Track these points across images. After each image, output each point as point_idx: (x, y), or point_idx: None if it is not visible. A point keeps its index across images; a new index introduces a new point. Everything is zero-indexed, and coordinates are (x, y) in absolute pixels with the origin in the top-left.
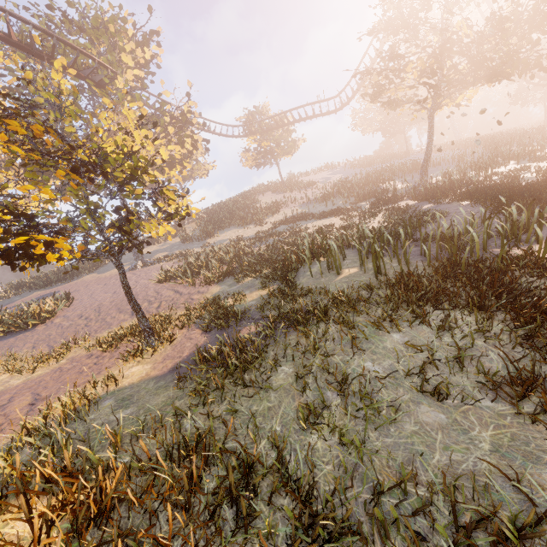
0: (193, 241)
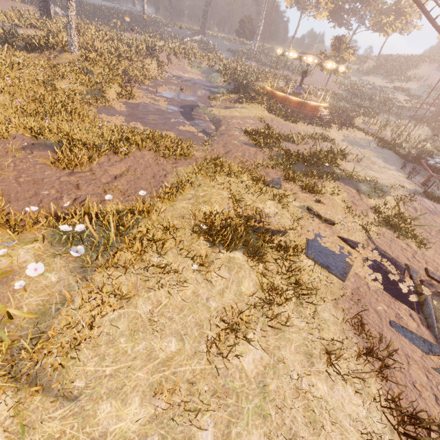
0: (359, 73)
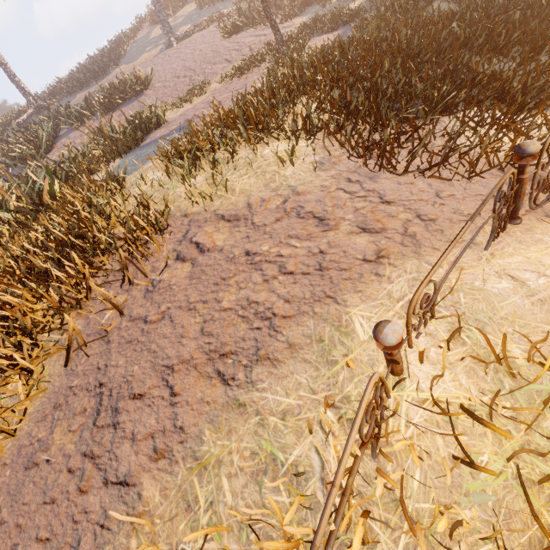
0: (214, 3)
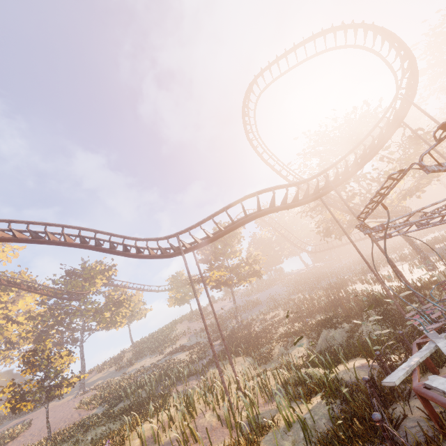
0: (121, 369)
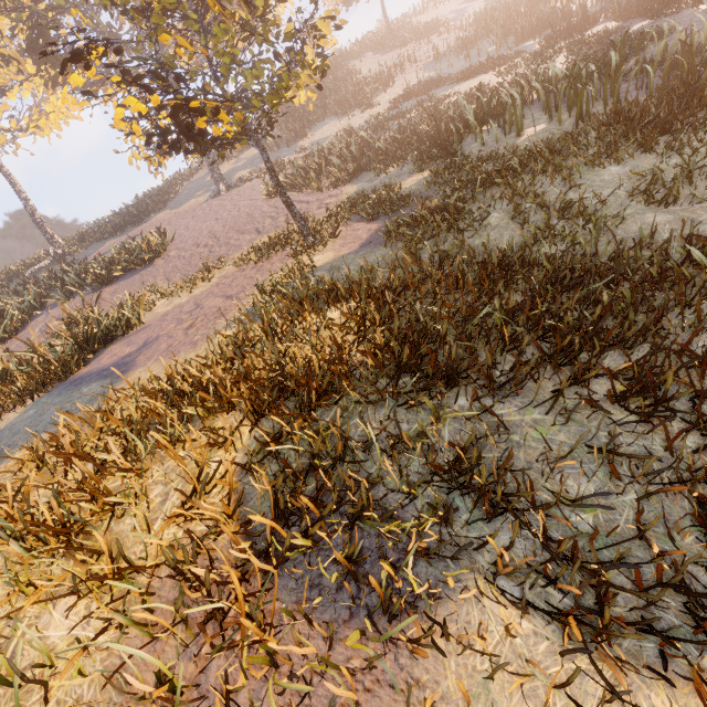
0: (279, 148)
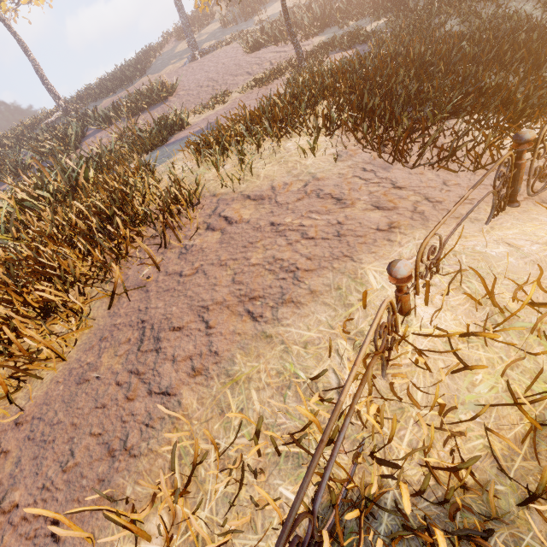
0: (237, 23)
